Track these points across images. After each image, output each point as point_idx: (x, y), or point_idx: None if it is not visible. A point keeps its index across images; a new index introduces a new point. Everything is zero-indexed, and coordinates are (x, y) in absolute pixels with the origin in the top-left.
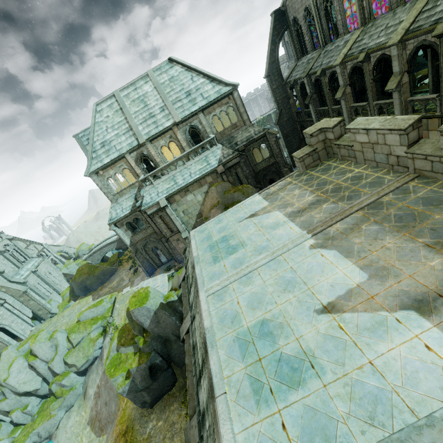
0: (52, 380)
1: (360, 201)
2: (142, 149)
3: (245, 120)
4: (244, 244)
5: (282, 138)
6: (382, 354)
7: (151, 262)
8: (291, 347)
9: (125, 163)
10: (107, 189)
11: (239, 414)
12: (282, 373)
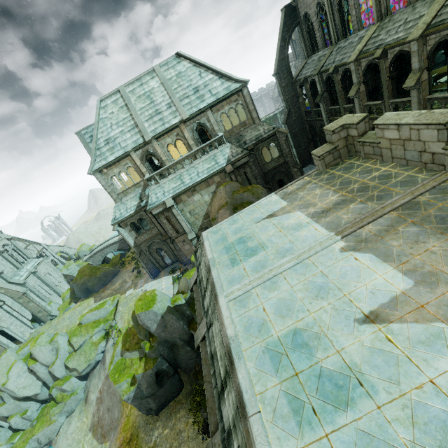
0: (53, 384)
1: (393, 201)
2: (147, 147)
3: (254, 118)
4: (264, 246)
5: (290, 137)
6: (444, 372)
7: (155, 264)
8: (332, 360)
9: (130, 161)
10: (111, 188)
11: (278, 438)
12: (325, 391)
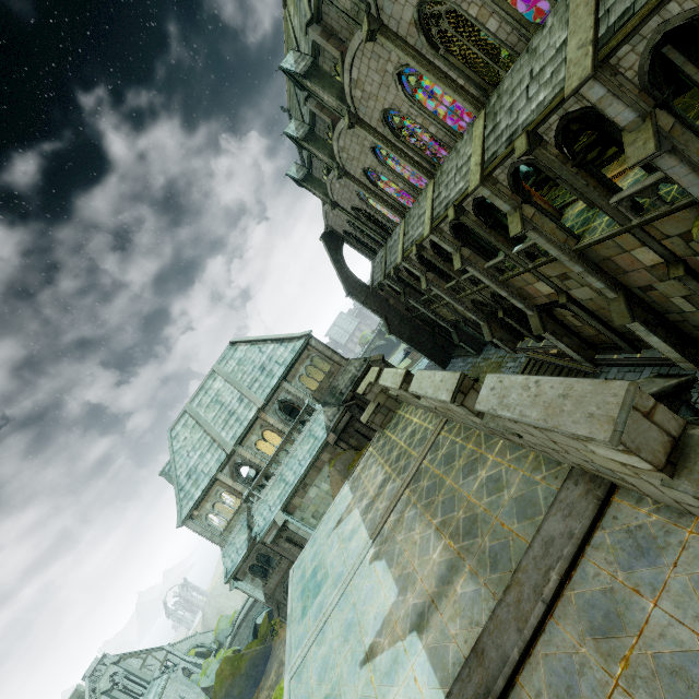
0: None
1: (409, 473)
2: (234, 459)
3: (339, 362)
4: (327, 576)
5: (406, 344)
6: None
7: None
8: None
9: (221, 486)
10: (210, 531)
11: None
12: None
